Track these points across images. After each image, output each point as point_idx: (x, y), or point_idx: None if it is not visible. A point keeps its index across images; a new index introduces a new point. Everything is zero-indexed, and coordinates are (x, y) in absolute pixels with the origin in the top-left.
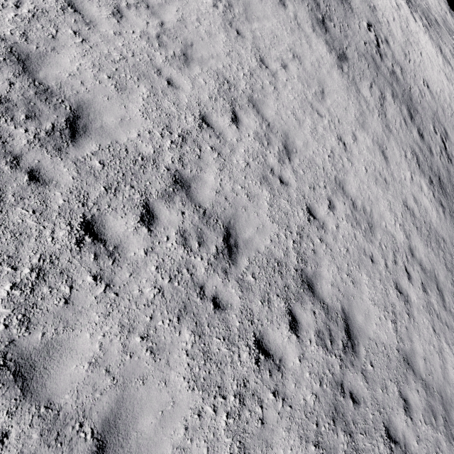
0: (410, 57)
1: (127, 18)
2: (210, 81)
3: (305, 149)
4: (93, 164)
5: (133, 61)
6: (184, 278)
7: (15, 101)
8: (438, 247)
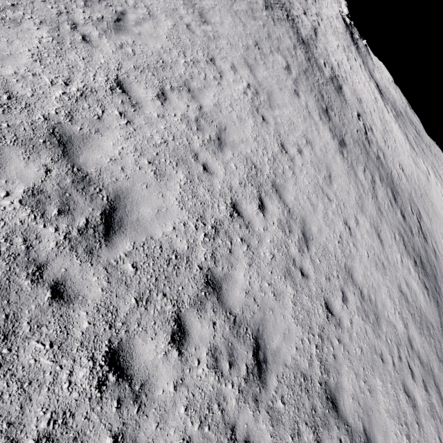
0: (388, 143)
1: (170, 101)
2: (240, 165)
3: (319, 235)
4: (126, 268)
5: (173, 145)
6: (214, 418)
7: (49, 192)
8: (429, 334)
